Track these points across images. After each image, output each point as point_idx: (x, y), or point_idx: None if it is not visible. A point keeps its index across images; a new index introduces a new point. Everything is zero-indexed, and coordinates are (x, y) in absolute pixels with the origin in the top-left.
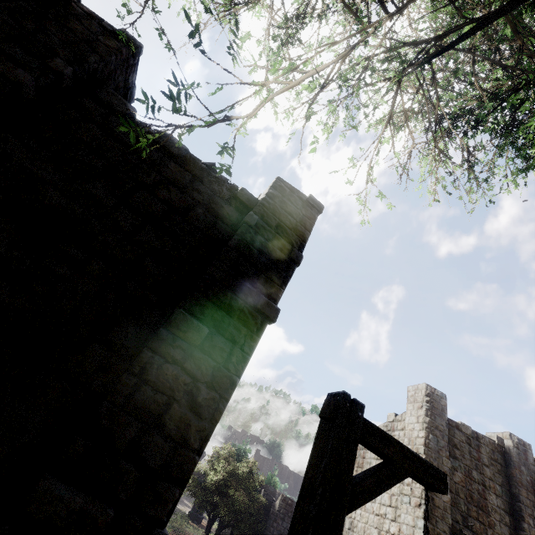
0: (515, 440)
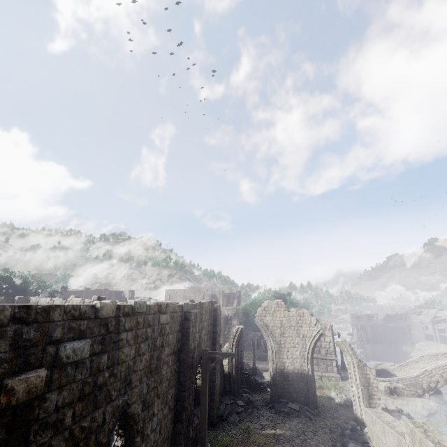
0: (86, 288)
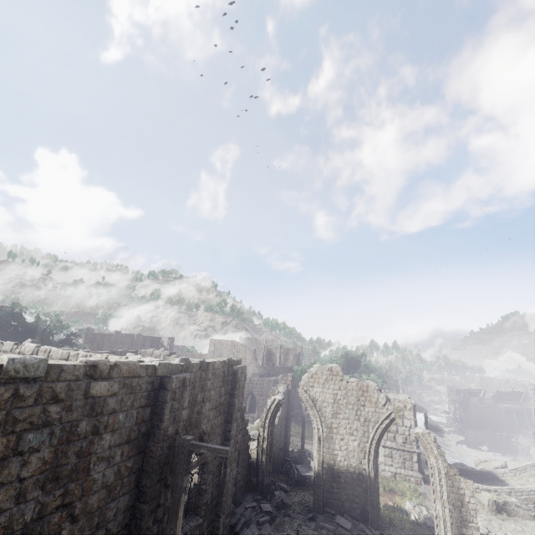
0: (116, 332)
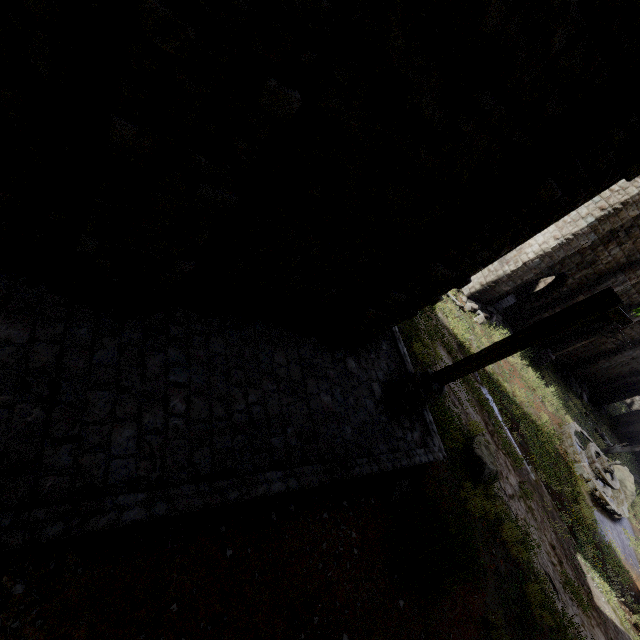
0: None
